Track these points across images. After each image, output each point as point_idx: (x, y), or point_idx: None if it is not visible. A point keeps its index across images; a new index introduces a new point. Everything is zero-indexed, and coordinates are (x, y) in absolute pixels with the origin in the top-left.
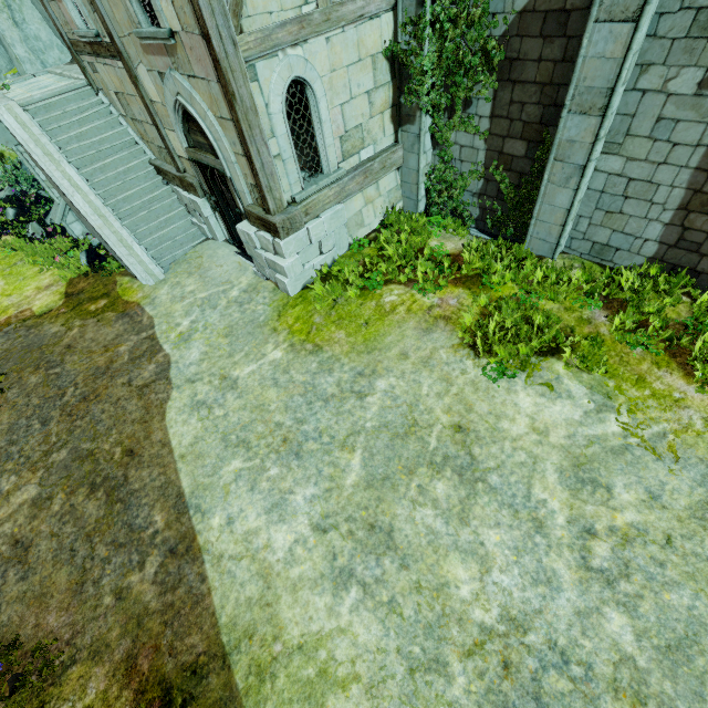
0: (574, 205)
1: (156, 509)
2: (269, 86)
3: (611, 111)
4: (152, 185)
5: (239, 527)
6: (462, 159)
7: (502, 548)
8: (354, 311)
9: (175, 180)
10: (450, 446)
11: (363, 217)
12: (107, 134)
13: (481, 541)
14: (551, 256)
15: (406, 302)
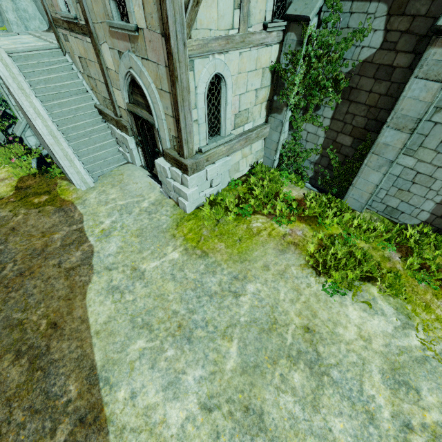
0: (381, 182)
1: (71, 379)
2: (199, 76)
3: (416, 131)
4: (94, 121)
5: (140, 401)
6: (308, 140)
7: (345, 435)
8: (231, 230)
9: (112, 121)
10: (302, 343)
11: (239, 166)
12: (68, 82)
13: (329, 427)
14: (360, 209)
15: (268, 229)
